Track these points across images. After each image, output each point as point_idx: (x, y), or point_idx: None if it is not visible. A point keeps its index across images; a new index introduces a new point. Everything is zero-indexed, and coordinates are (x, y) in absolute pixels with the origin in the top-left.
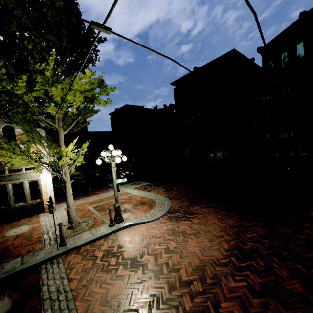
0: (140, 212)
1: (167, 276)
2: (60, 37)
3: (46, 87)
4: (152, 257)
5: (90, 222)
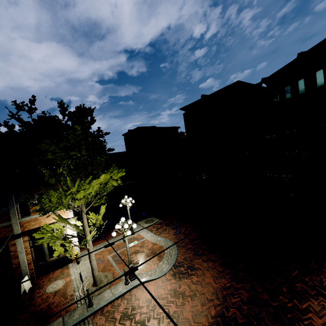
0: (150, 266)
1: None
2: (80, 150)
3: (73, 195)
4: (156, 322)
5: (110, 277)
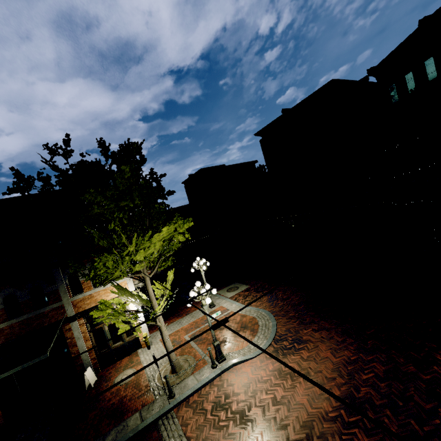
0: (242, 343)
1: (275, 434)
2: (133, 199)
3: (132, 257)
4: (260, 411)
5: (191, 361)
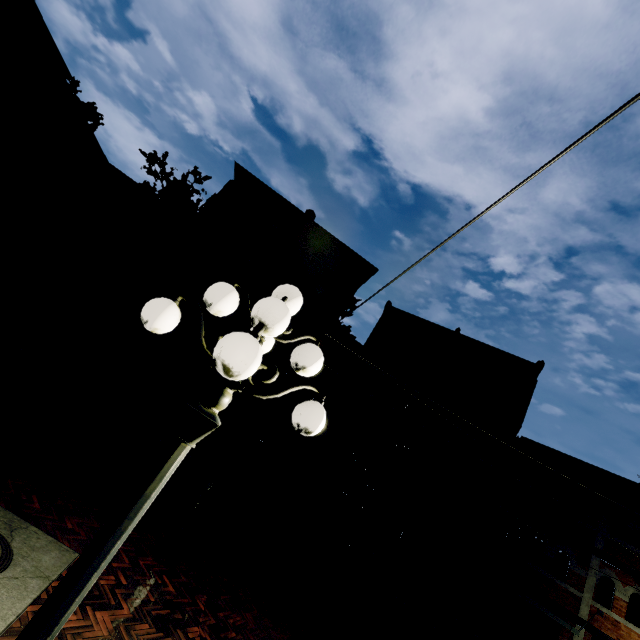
0: None
1: None
2: None
3: None
4: None
5: None
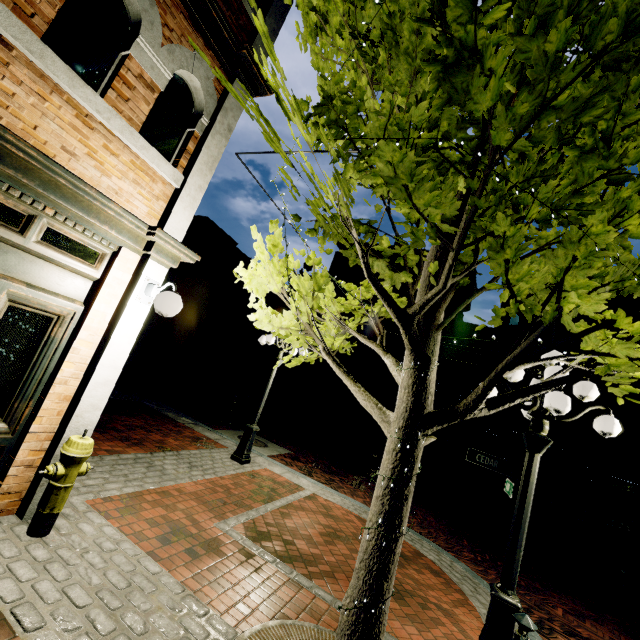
0: (456, 612)
1: None
2: None
3: None
4: None
5: None
